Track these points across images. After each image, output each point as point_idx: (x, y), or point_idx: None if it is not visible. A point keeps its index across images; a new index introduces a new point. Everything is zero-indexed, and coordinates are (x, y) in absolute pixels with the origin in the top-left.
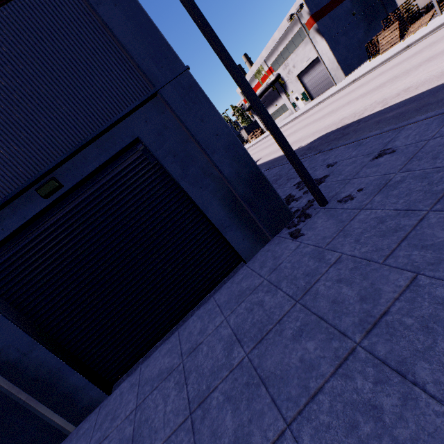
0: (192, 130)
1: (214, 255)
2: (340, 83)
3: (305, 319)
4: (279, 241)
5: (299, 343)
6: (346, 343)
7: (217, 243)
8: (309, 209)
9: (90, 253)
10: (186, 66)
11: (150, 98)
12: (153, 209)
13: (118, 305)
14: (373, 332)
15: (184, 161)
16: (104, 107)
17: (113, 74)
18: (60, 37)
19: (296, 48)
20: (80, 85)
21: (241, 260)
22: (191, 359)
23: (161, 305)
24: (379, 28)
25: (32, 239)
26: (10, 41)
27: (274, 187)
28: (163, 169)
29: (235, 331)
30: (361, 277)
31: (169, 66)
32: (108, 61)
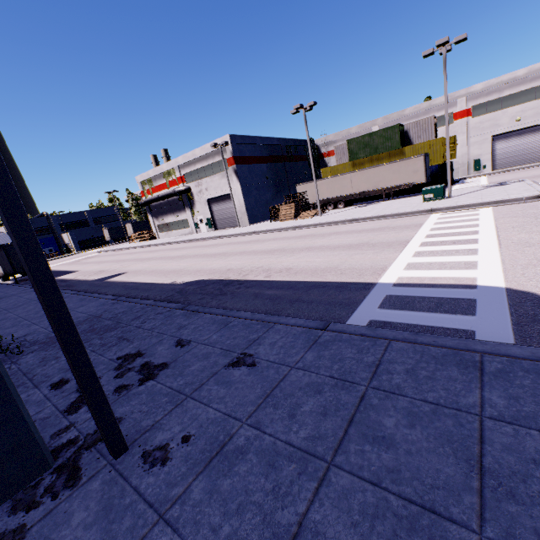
0: None
1: None
2: (243, 227)
3: None
4: None
5: None
6: None
7: None
8: (91, 453)
9: None
10: None
11: None
12: None
13: None
14: None
15: None
16: None
17: None
18: None
19: (213, 175)
20: None
21: None
22: None
23: None
24: (283, 200)
25: None
26: None
27: (92, 344)
28: None
29: None
30: None
31: None
32: None
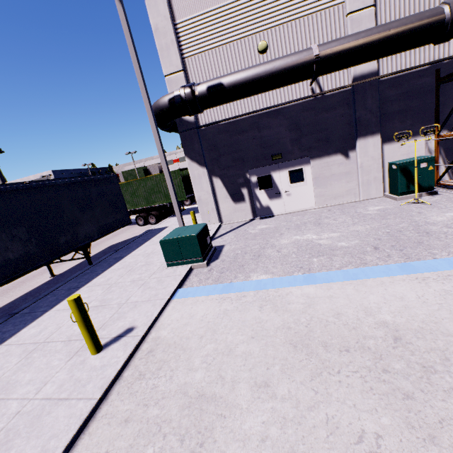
0: None
1: None
2: None
3: None
4: None
5: None
6: None
7: None
8: None
9: None
10: None
11: None
12: None
13: None
14: None
15: None
16: None
17: None
18: None
19: None
20: None
21: None
22: None
23: None
24: None
25: None
26: None
27: None
28: None
29: None
30: None
31: None
32: None
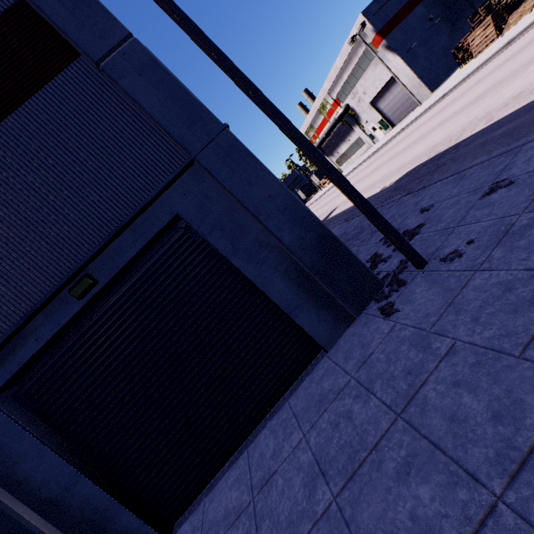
0: (239, 196)
1: (284, 345)
2: (426, 102)
3: (412, 445)
4: (366, 321)
5: (406, 486)
6: (479, 493)
7: (286, 329)
8: (403, 273)
9: (134, 357)
10: (224, 125)
11: (186, 168)
12: (203, 296)
13: (171, 419)
14: (522, 478)
15: (233, 234)
16: (136, 186)
17: (144, 148)
18: (85, 120)
19: (364, 72)
20: (110, 167)
21: (320, 348)
22: (263, 496)
23: (225, 415)
24: (466, 28)
25: (69, 347)
26: (35, 135)
27: (355, 244)
28: (210, 246)
29: (317, 457)
30: (488, 379)
31: (205, 128)
32: (137, 135)
